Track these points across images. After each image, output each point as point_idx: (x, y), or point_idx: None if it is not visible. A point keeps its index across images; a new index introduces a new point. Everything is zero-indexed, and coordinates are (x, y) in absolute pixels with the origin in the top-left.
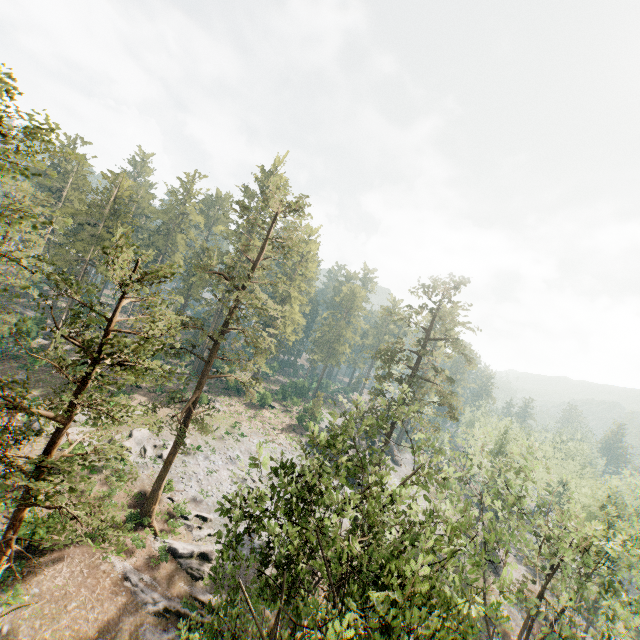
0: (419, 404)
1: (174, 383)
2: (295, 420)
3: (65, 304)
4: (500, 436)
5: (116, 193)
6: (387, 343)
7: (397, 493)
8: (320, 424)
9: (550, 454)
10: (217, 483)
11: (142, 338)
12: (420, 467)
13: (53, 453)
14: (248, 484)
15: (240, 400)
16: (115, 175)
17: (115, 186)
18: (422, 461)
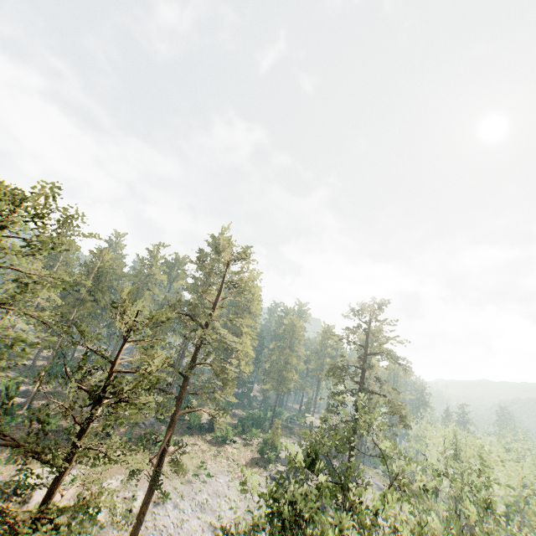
0: (377, 413)
1: (140, 428)
2: (257, 453)
3: (42, 362)
4: (451, 443)
5: (99, 264)
6: (333, 362)
7: (380, 509)
8: (281, 454)
9: (502, 455)
10: (188, 535)
11: (141, 374)
12: (394, 477)
13: (47, 505)
14: (219, 532)
15: (203, 438)
16: (100, 251)
17: (99, 259)
18: (394, 470)
